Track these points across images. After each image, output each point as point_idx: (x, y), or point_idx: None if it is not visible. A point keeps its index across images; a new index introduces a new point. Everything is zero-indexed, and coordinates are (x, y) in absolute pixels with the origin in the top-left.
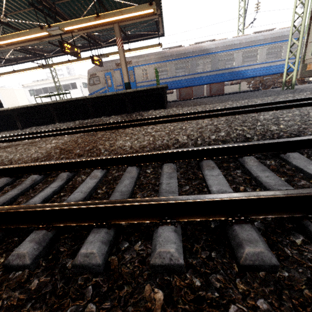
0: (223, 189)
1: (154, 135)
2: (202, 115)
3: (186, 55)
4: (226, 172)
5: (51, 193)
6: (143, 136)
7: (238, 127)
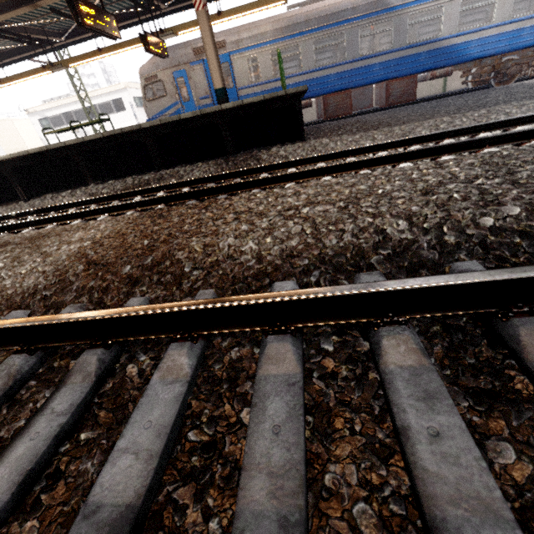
0: None
1: (311, 216)
2: (402, 153)
3: (338, 17)
4: None
5: (48, 444)
6: (281, 219)
7: None
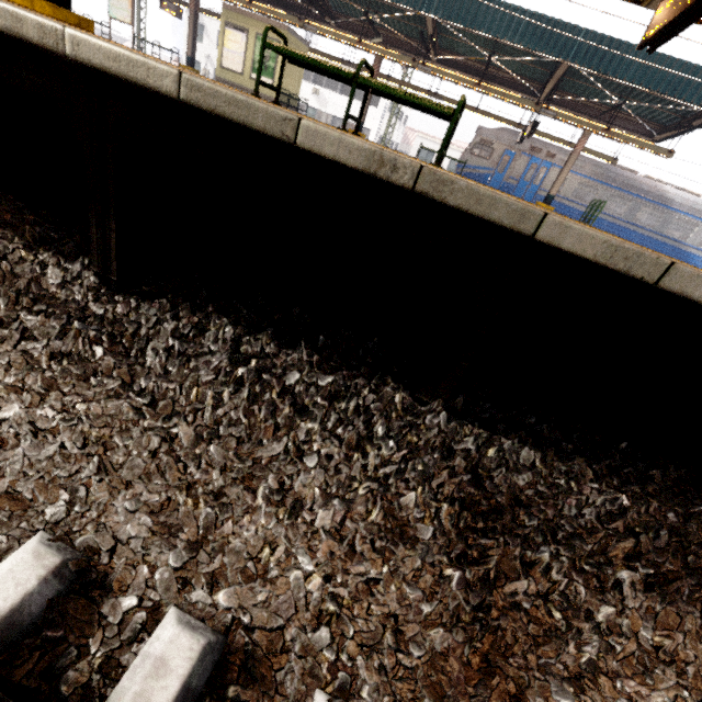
0: None
1: None
2: None
3: (635, 191)
4: None
5: None
6: None
7: None
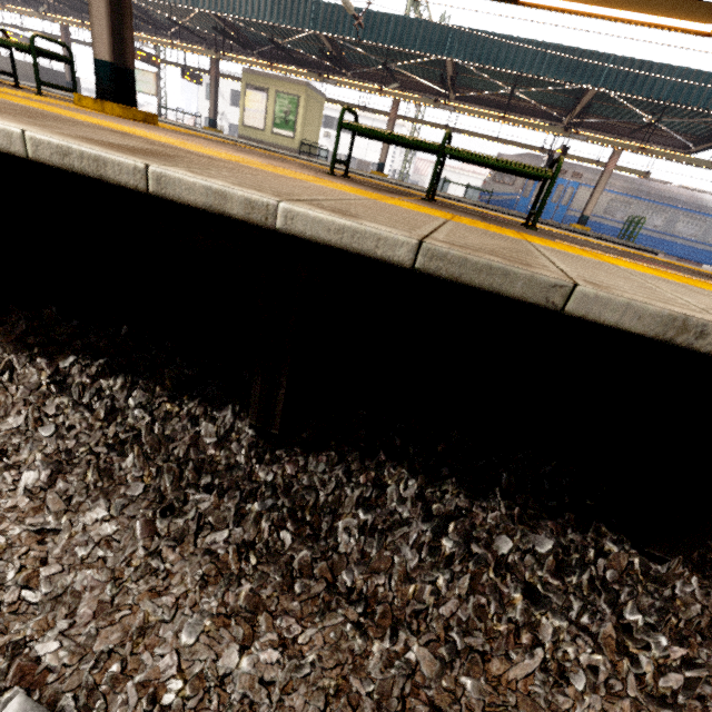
0: None
1: None
2: None
3: (671, 202)
4: None
5: None
6: None
7: None
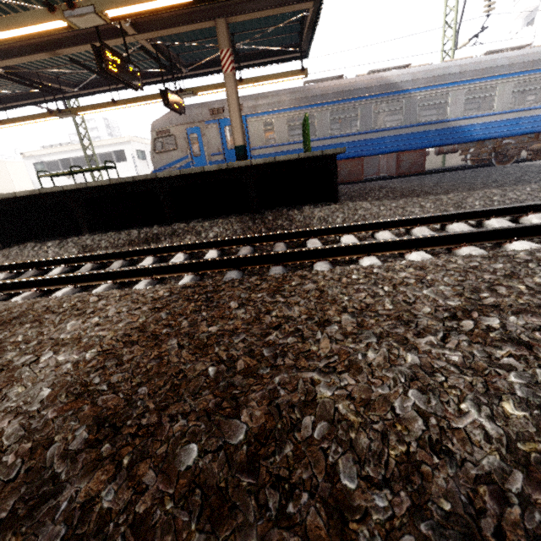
0: None
1: (535, 342)
2: (513, 228)
3: (353, 94)
4: None
5: None
6: (473, 343)
7: None
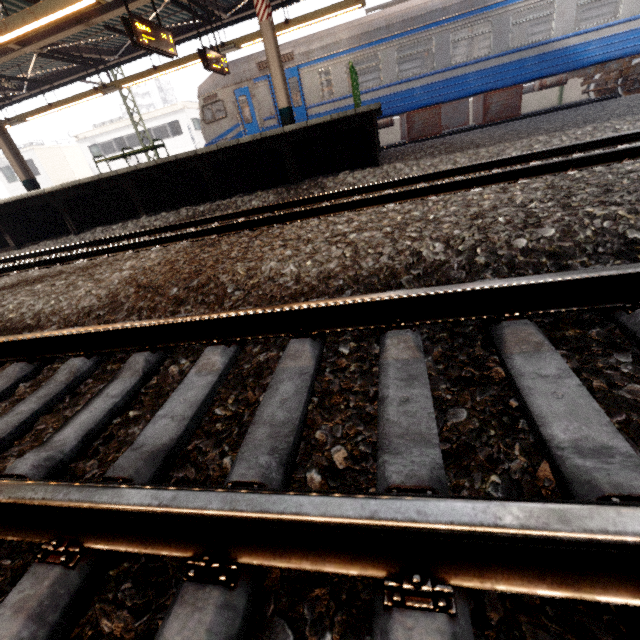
0: (592, 439)
1: (355, 241)
2: (474, 178)
3: (426, 20)
4: (581, 359)
5: (104, 414)
6: (326, 245)
7: (596, 210)
